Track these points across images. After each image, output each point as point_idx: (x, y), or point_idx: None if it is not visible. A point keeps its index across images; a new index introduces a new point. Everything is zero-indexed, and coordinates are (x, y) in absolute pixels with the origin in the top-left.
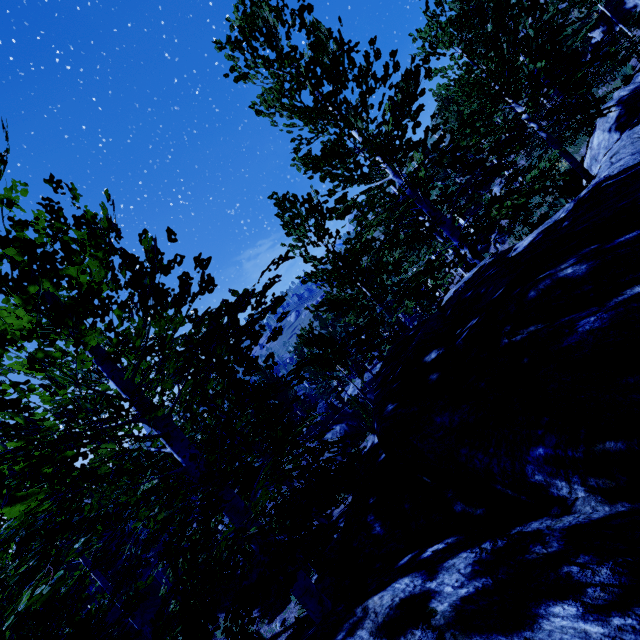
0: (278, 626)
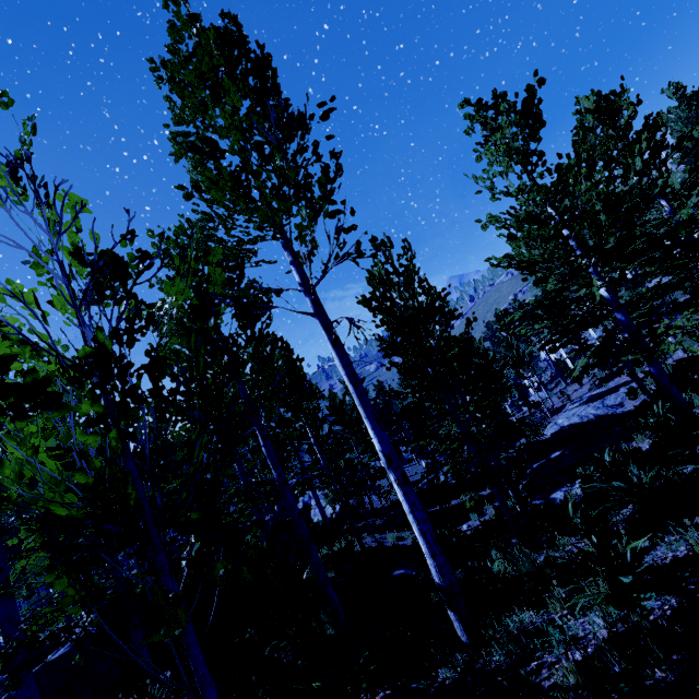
0: (466, 526)
